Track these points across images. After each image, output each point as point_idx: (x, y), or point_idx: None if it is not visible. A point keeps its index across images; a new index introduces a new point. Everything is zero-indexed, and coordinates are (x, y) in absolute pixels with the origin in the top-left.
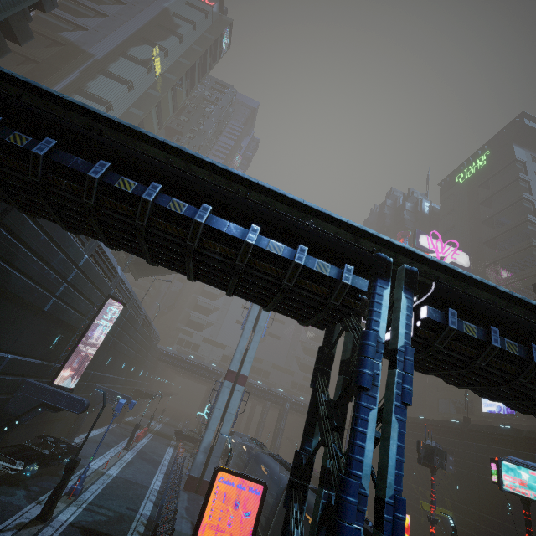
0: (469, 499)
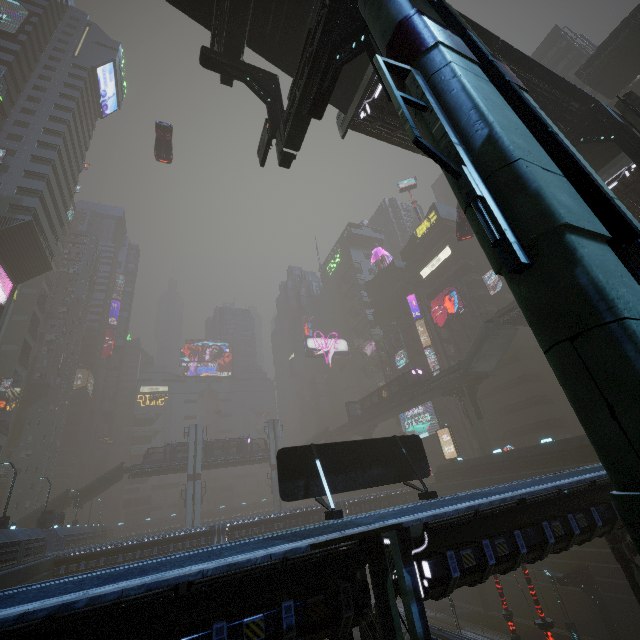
0: None
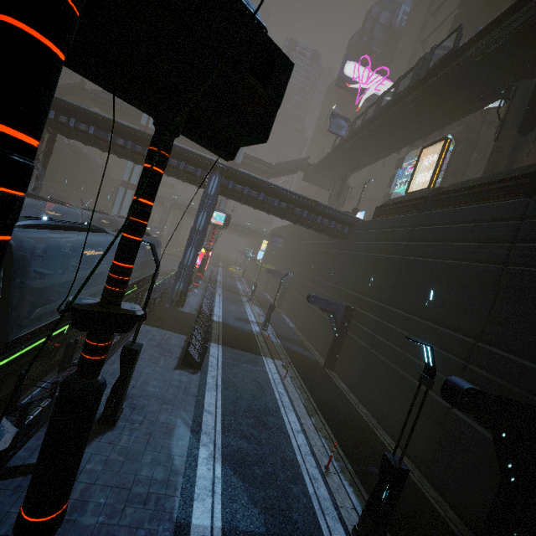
0: (282, 260)
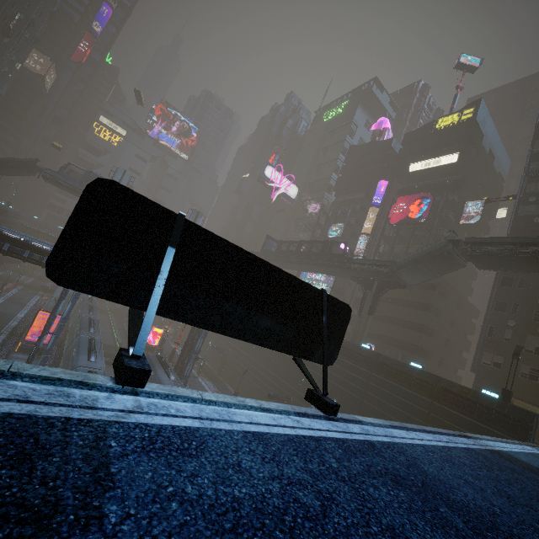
0: None
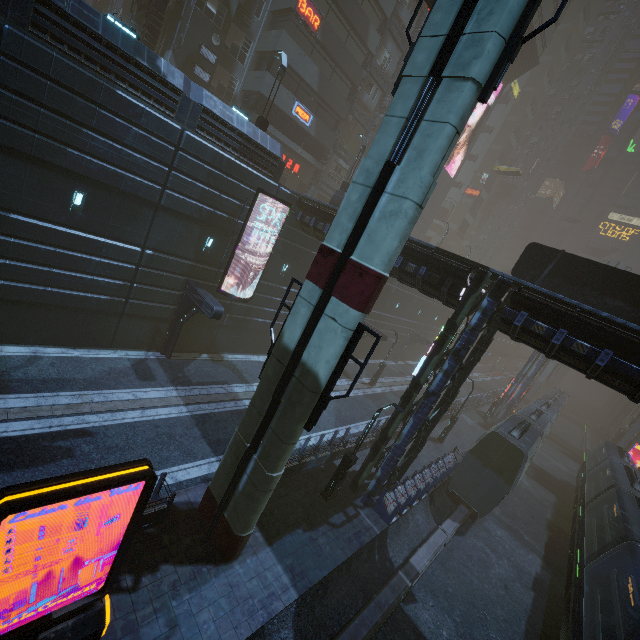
0: None
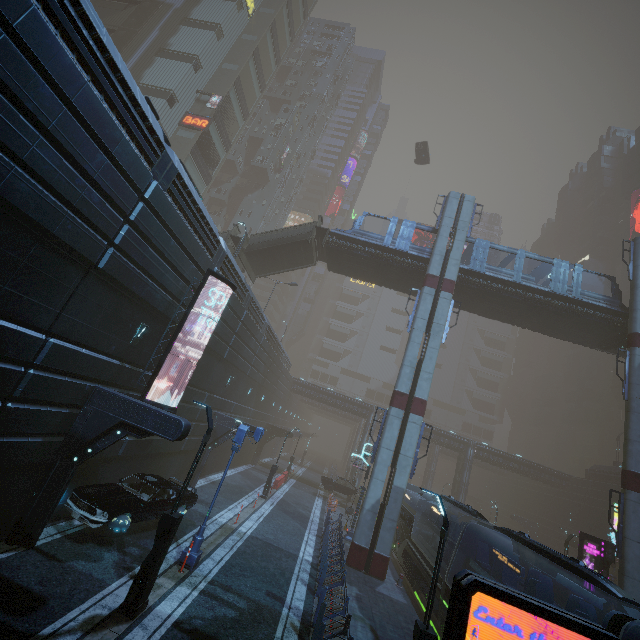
0: None
